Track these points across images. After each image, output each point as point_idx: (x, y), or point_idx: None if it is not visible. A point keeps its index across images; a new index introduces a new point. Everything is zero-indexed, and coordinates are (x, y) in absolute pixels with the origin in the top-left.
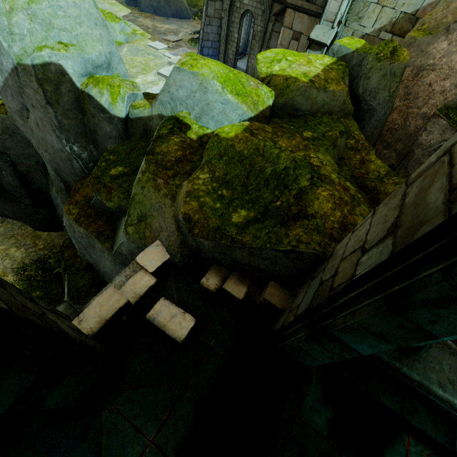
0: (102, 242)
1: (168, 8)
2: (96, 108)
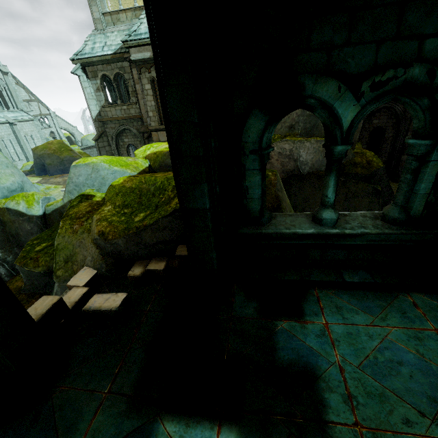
0: None
1: None
2: (15, 215)
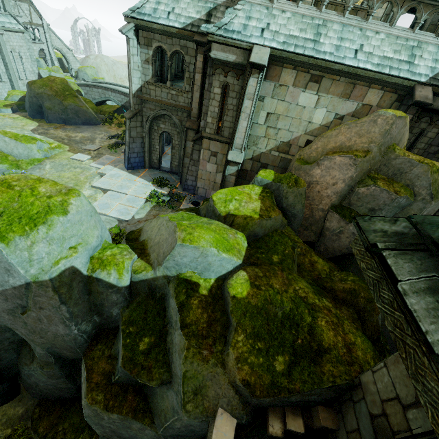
0: (141, 420)
1: (77, 119)
2: (105, 287)
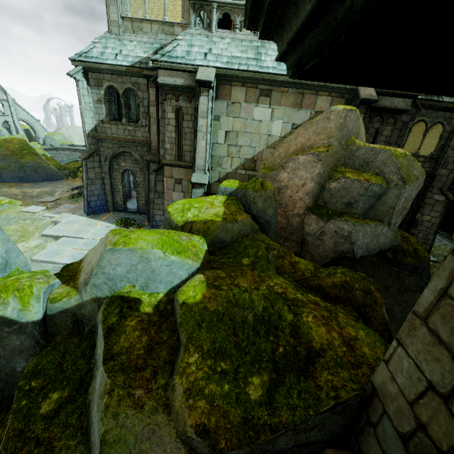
0: None
1: (36, 176)
2: None
